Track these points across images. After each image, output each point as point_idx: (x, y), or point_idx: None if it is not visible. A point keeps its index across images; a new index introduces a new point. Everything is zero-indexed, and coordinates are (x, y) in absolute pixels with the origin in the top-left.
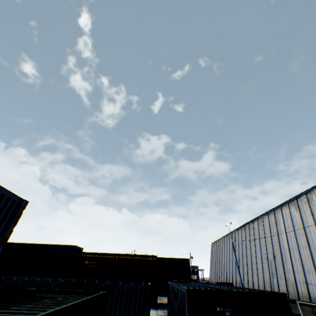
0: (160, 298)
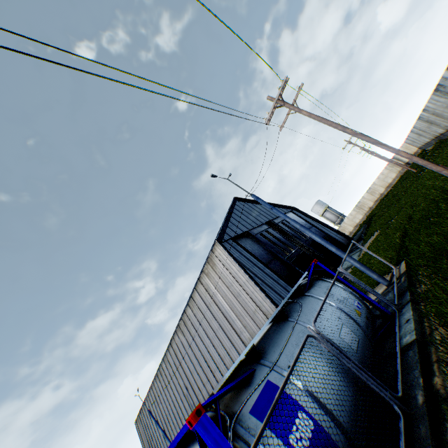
0: None
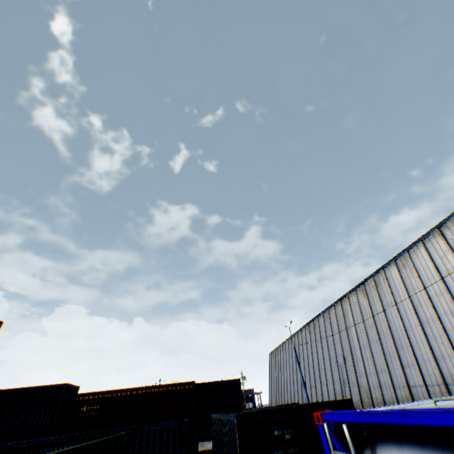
0: (201, 445)
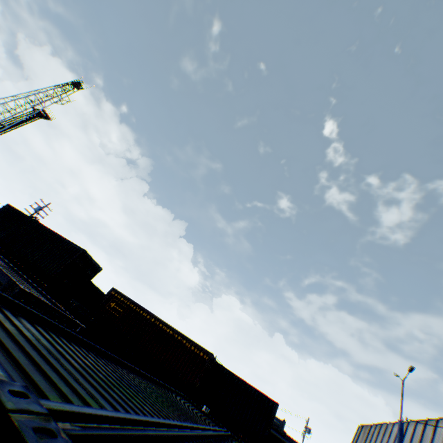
0: None
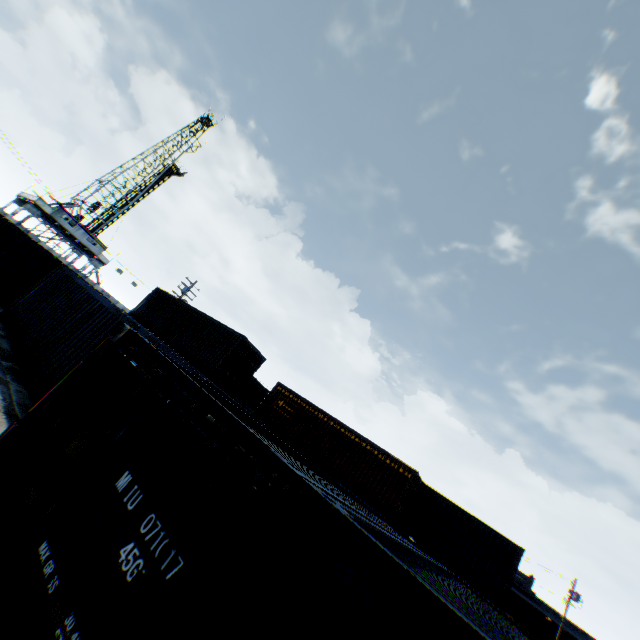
0: None
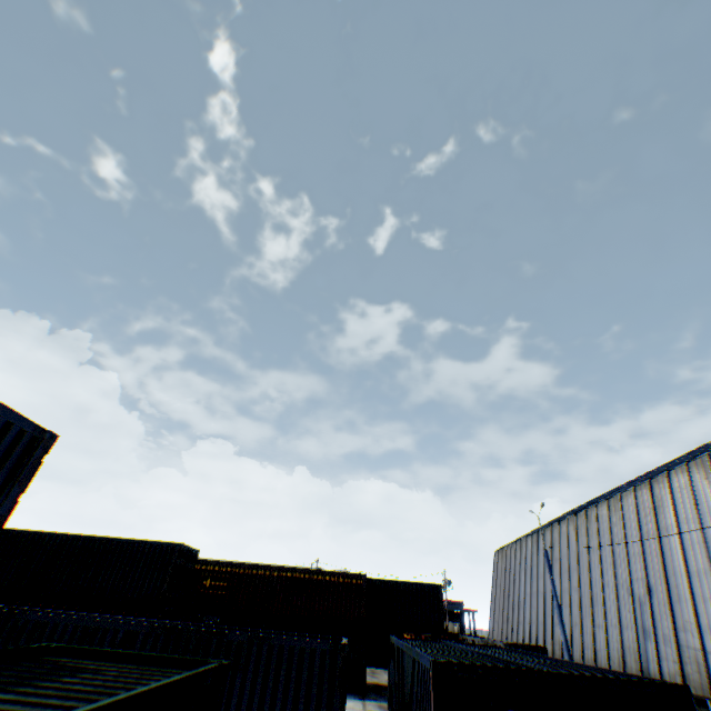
0: (373, 673)
